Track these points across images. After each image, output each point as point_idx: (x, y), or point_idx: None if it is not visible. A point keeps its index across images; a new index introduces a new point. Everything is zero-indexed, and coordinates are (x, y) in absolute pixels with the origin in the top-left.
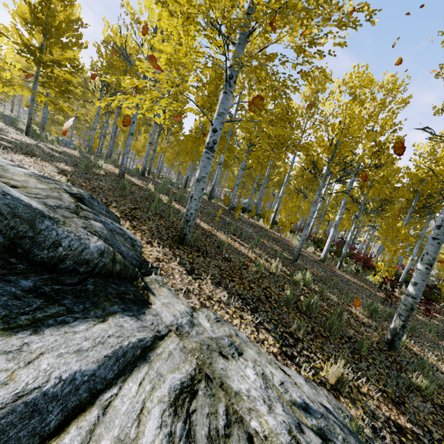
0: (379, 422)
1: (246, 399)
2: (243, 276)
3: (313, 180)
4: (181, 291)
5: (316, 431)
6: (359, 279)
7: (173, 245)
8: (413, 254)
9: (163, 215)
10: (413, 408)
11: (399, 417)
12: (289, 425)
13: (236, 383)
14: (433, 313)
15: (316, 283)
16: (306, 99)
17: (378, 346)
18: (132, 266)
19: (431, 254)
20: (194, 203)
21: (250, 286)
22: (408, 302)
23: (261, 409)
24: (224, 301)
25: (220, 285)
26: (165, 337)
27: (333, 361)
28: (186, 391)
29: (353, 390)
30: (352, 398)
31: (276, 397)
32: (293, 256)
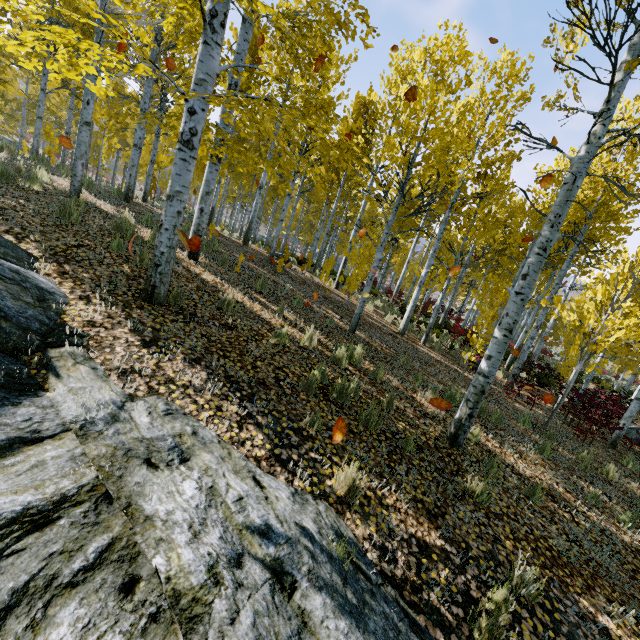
0: (395, 542)
1: (160, 526)
2: (245, 350)
3: (404, 219)
4: (117, 371)
5: (269, 563)
6: (450, 359)
7: (133, 304)
8: (528, 325)
9: (133, 258)
10: (455, 520)
11: (430, 533)
12: (216, 559)
13: (153, 503)
14: (540, 401)
15: (375, 362)
16: (390, 88)
17: (436, 443)
18: (22, 332)
19: (511, 315)
20: (166, 236)
21: (255, 365)
22: (478, 383)
23: (177, 539)
24: (196, 386)
25: (200, 363)
26: (46, 440)
27: (345, 465)
28: (25, 521)
29: (371, 503)
30: (366, 513)
31: (220, 520)
32: (350, 325)
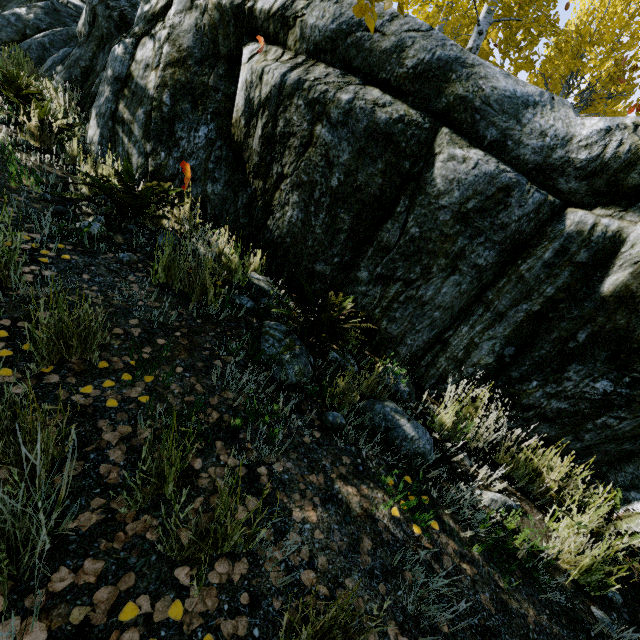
0: None
1: None
2: None
3: None
4: None
5: None
6: None
7: None
8: None
9: None
10: None
11: None
12: None
13: None
14: None
15: None
16: None
17: None
18: None
19: None
20: None
21: None
22: None
23: None
24: None
25: None
26: None
27: None
28: None
29: None
30: None
31: None
32: None
